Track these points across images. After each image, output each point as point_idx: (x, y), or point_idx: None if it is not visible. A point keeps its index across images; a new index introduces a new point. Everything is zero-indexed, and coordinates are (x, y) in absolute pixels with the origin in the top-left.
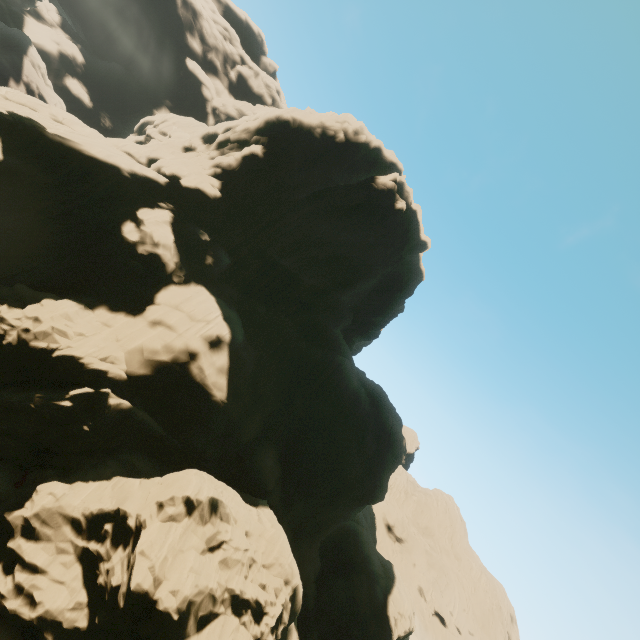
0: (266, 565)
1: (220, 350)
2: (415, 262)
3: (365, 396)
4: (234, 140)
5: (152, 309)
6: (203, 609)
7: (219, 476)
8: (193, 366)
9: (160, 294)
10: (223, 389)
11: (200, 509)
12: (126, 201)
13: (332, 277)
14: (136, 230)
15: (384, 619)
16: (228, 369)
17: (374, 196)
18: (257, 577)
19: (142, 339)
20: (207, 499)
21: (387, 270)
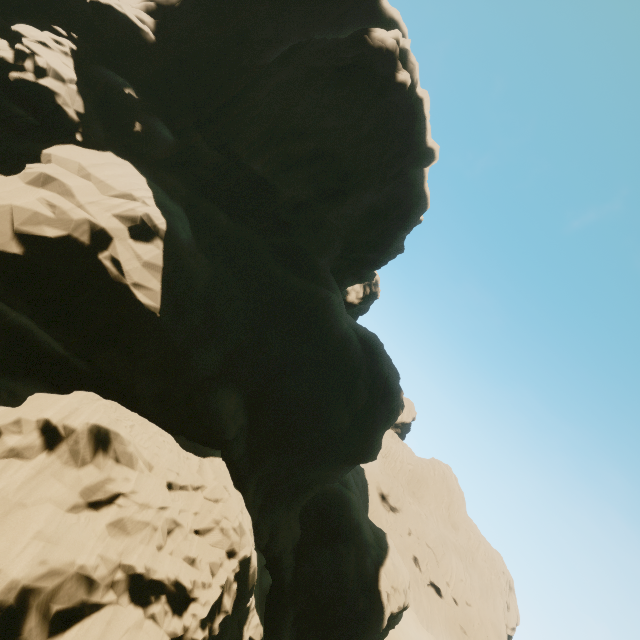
0: (200, 531)
1: (149, 244)
2: (419, 182)
3: (356, 341)
4: None
5: (34, 167)
6: (63, 599)
7: (158, 420)
8: (101, 256)
9: (49, 149)
10: (154, 298)
11: (71, 441)
12: None
13: (315, 183)
14: (7, 49)
15: (375, 594)
16: (162, 273)
17: (368, 57)
18: (181, 547)
19: (12, 204)
20: (86, 427)
21: (385, 190)
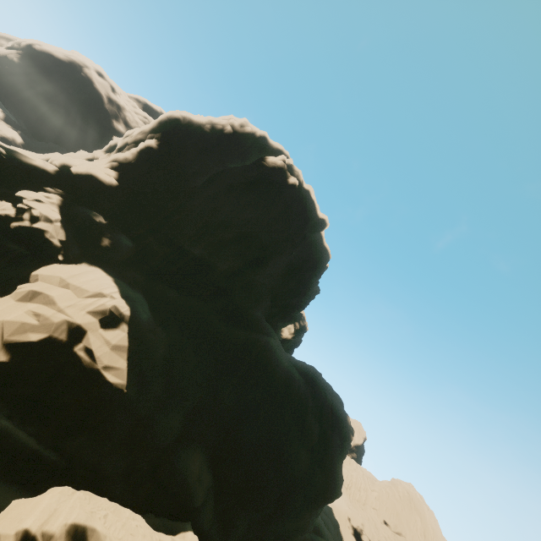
0: None
1: (116, 329)
2: (319, 241)
3: (298, 376)
4: (131, 142)
5: (24, 287)
6: None
7: (125, 500)
8: (76, 348)
9: (37, 271)
10: (121, 375)
11: None
12: (4, 185)
13: (242, 256)
14: (11, 208)
15: None
16: (128, 351)
17: (267, 173)
18: None
19: (3, 320)
20: (64, 529)
21: (295, 251)
